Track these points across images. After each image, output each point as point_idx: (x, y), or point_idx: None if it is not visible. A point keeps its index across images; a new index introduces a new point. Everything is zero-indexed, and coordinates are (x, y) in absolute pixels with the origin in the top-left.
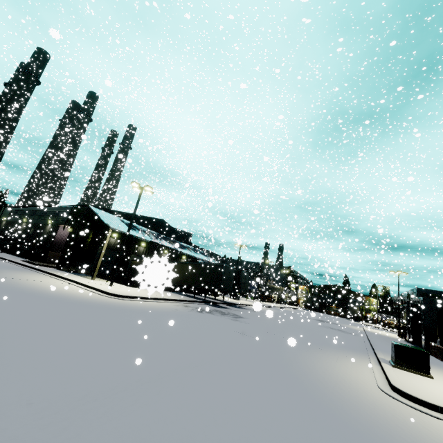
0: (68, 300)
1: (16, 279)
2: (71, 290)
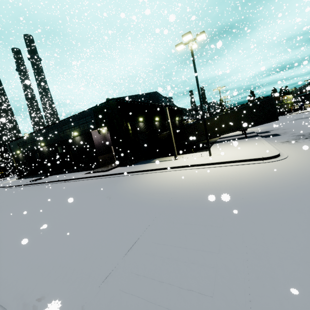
0: None
1: (188, 188)
2: (241, 171)
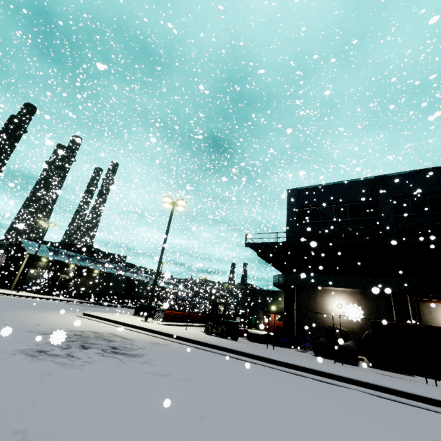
0: None
1: None
2: None
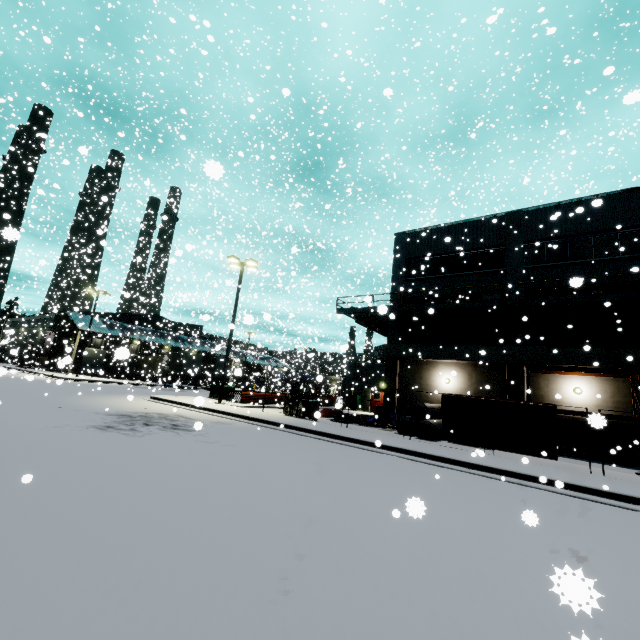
0: (16, 378)
1: None
2: None
